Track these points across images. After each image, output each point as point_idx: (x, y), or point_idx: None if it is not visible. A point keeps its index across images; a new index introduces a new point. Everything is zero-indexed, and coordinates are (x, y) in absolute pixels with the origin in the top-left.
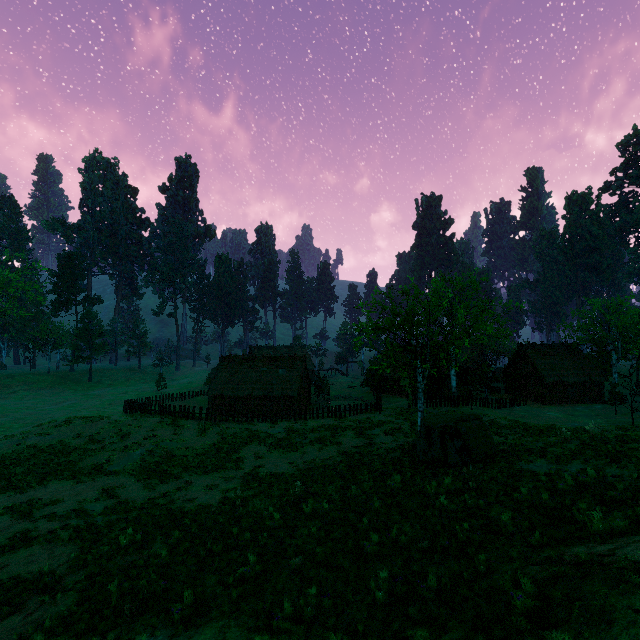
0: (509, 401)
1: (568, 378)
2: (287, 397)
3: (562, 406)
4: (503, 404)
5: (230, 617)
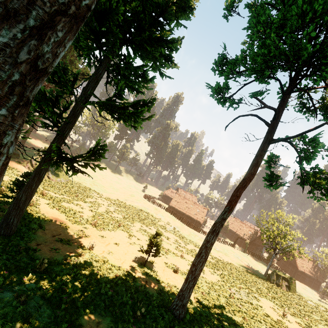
0: (280, 269)
1: (308, 273)
2: (197, 222)
3: (300, 283)
4: (277, 269)
5: (267, 299)
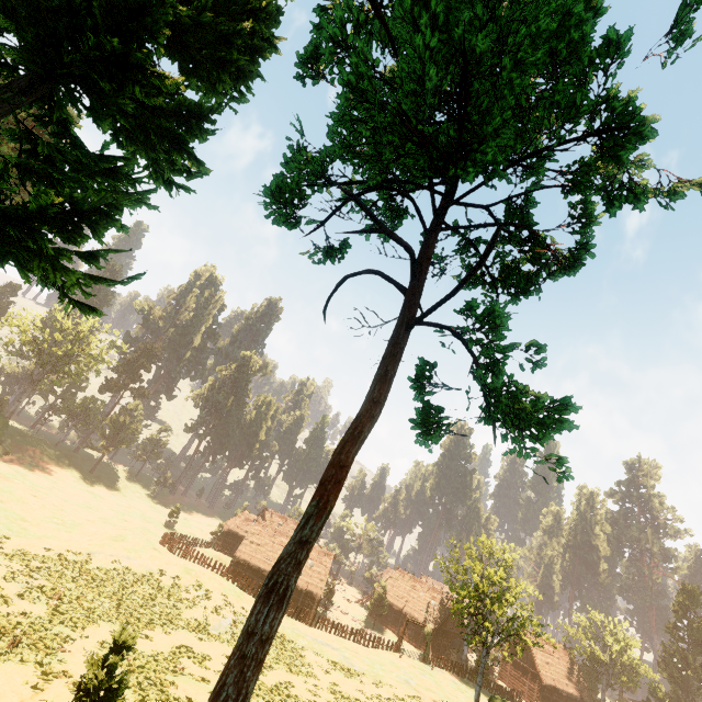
0: (508, 692)
1: (563, 688)
2: (308, 595)
3: None
4: (502, 693)
5: None
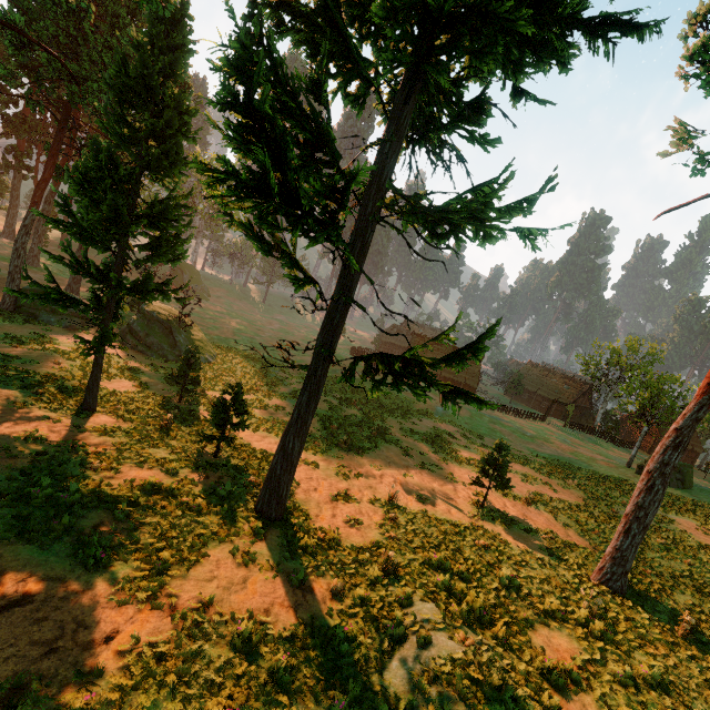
0: (628, 444)
1: None
2: (466, 385)
3: None
4: (623, 444)
5: (677, 514)
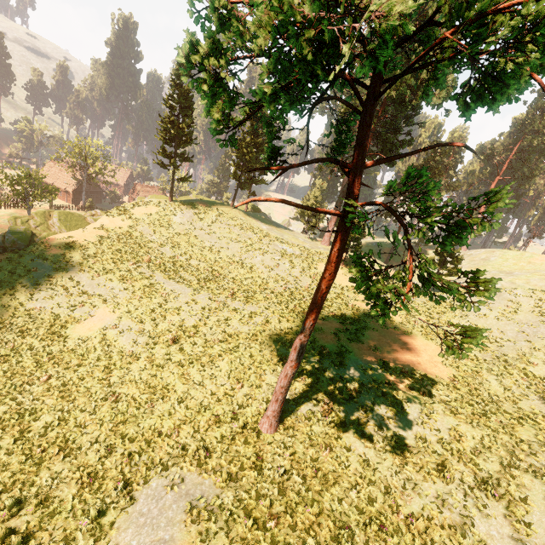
0: None
1: None
2: None
3: None
4: None
5: None
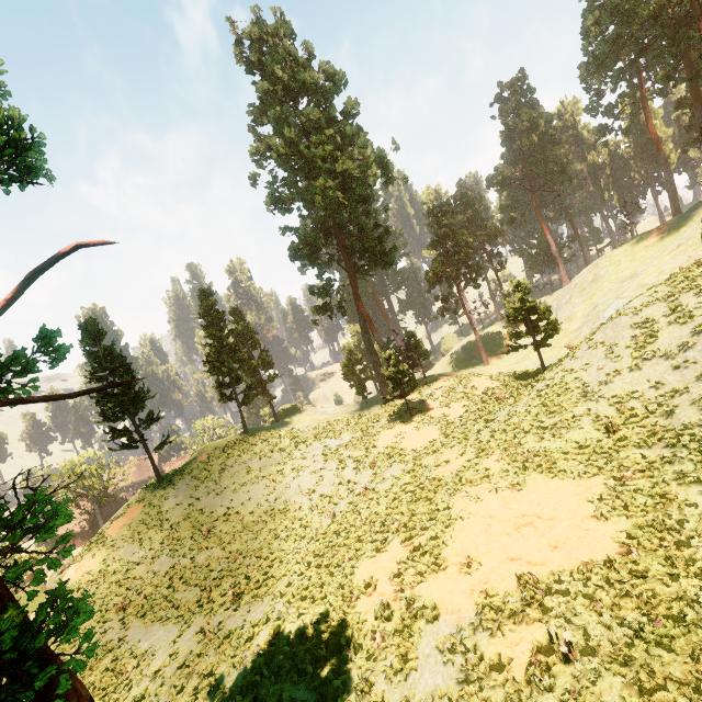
0: None
1: None
2: None
3: None
4: None
5: None
